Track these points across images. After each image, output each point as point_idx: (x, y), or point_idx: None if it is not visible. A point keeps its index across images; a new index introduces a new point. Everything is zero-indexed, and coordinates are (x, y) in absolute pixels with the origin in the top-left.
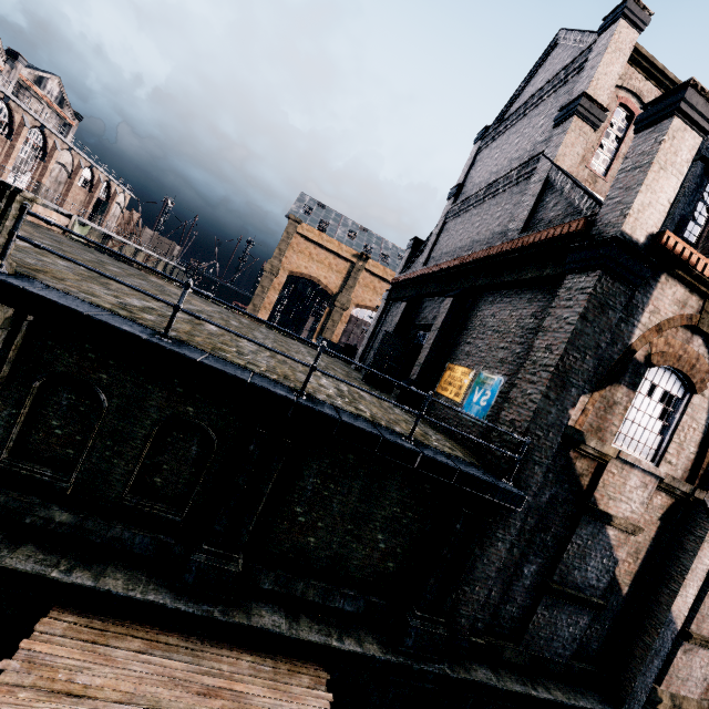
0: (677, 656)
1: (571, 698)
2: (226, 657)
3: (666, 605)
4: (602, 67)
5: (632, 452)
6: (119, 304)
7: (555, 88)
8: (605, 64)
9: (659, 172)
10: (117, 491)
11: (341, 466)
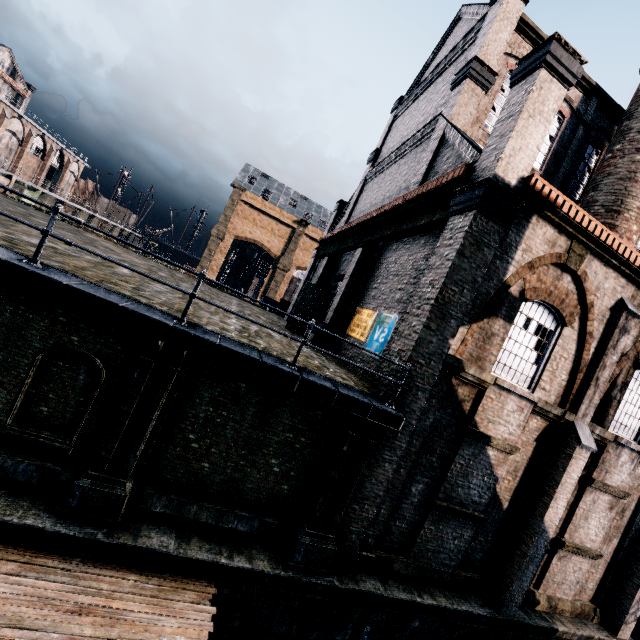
0: (553, 562)
1: (454, 603)
2: (108, 577)
3: (540, 516)
4: (491, 33)
5: (510, 380)
6: (4, 237)
7: (455, 56)
8: (494, 32)
9: (528, 120)
10: (0, 420)
11: (233, 395)
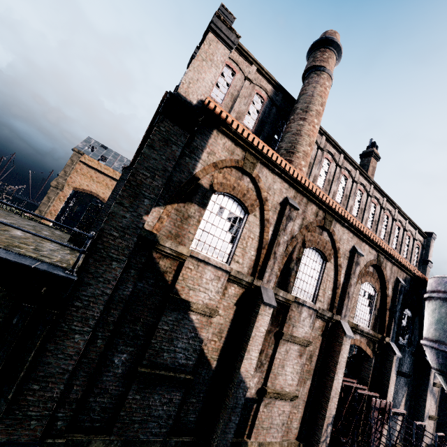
0: (260, 410)
1: None
2: None
3: (238, 369)
4: None
5: (210, 255)
6: None
7: None
8: None
9: (203, 62)
10: None
11: None
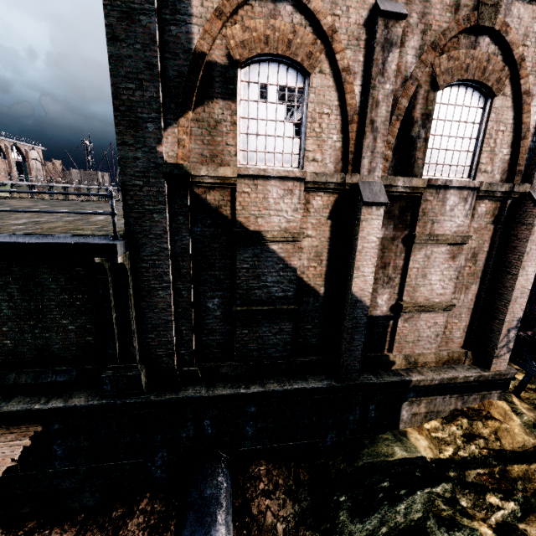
0: (399, 326)
1: (286, 385)
2: None
3: (349, 290)
4: None
5: (271, 166)
6: None
7: None
8: None
9: None
10: None
11: None
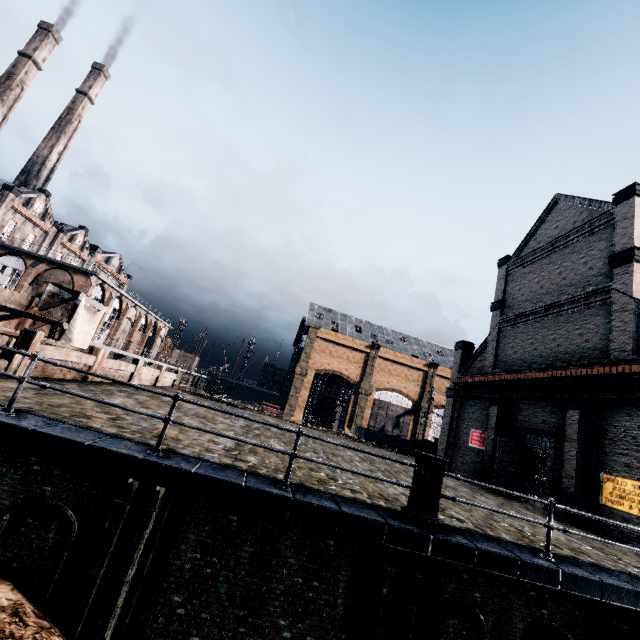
0: None
1: None
2: None
3: None
4: (636, 227)
5: None
6: None
7: (583, 235)
8: (637, 225)
9: None
10: None
11: None
